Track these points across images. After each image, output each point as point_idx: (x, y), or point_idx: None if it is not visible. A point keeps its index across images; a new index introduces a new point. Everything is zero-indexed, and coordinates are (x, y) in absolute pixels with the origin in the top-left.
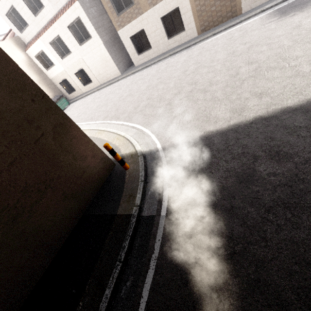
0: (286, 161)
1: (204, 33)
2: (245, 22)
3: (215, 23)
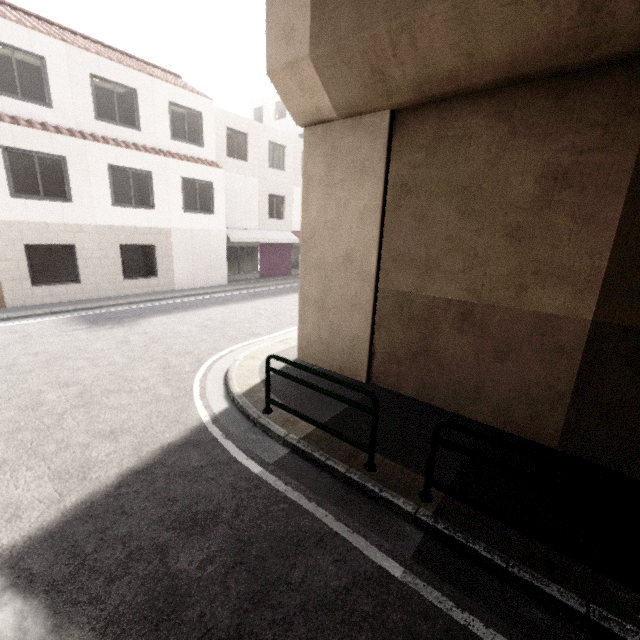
0: (214, 525)
1: None
2: (20, 321)
3: None
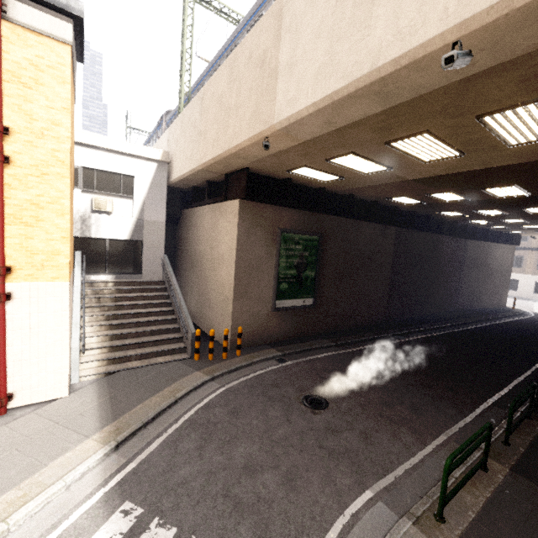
0: None
1: None
2: None
3: None
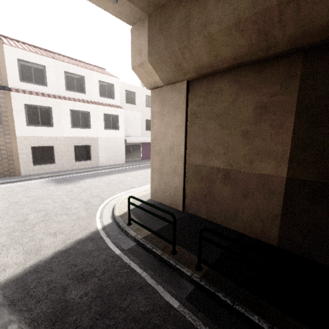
0: (91, 278)
1: None
2: (26, 181)
3: None
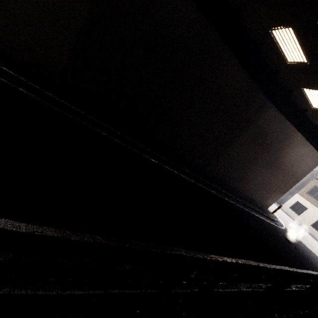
0: None
1: None
2: None
3: None
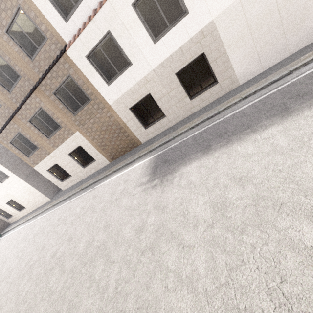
0: None
1: (113, 162)
2: (136, 163)
3: (121, 152)
